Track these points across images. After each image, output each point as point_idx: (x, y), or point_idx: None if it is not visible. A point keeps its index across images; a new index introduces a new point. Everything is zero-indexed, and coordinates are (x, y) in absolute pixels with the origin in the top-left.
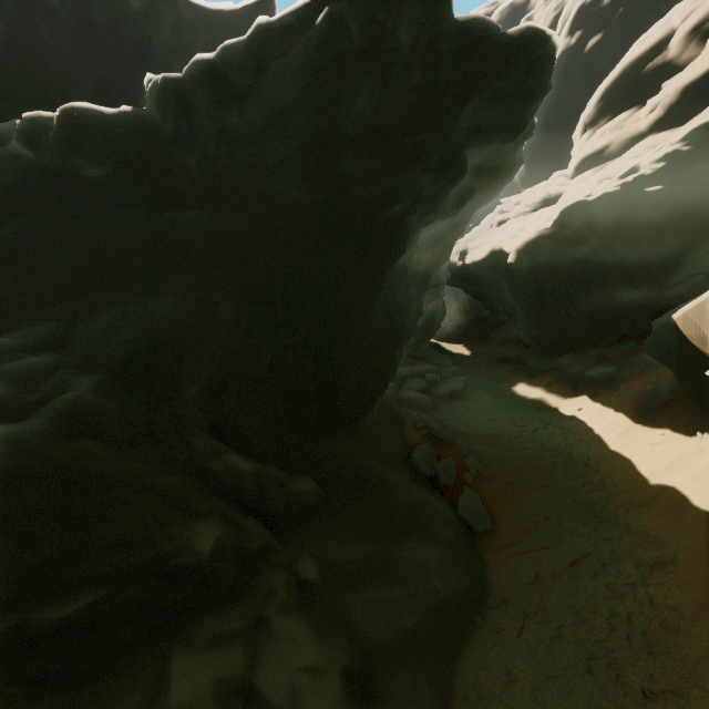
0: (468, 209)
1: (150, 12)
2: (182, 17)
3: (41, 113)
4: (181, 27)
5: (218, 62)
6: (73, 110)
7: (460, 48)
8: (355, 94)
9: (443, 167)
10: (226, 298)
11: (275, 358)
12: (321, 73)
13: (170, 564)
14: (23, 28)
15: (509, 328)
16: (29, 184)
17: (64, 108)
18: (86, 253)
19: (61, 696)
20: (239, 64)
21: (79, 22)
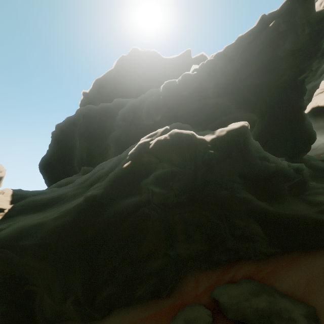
0: (320, 78)
1: (153, 64)
2: (161, 63)
3: (170, 80)
4: (162, 66)
5: (224, 52)
6: (185, 74)
7: (319, 19)
8: (284, 42)
9: (323, 56)
10: (249, 113)
11: (269, 131)
12: (272, 39)
13: (294, 166)
14: (120, 77)
15: (322, 147)
16: (172, 97)
17: (183, 74)
18: (199, 109)
19: (278, 200)
20: (231, 50)
21: (134, 72)
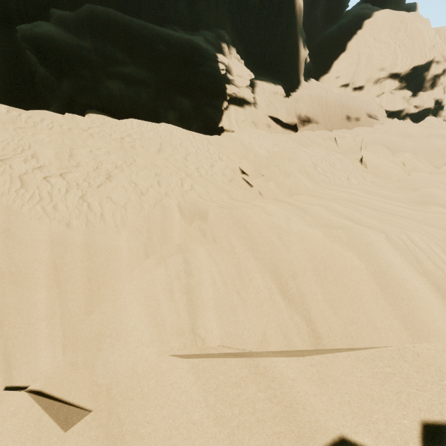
0: None
1: None
2: None
3: None
4: None
5: None
6: None
7: None
8: None
9: None
10: None
11: None
12: None
13: None
14: None
15: None
16: None
17: None
18: None
19: None
20: None
21: None
